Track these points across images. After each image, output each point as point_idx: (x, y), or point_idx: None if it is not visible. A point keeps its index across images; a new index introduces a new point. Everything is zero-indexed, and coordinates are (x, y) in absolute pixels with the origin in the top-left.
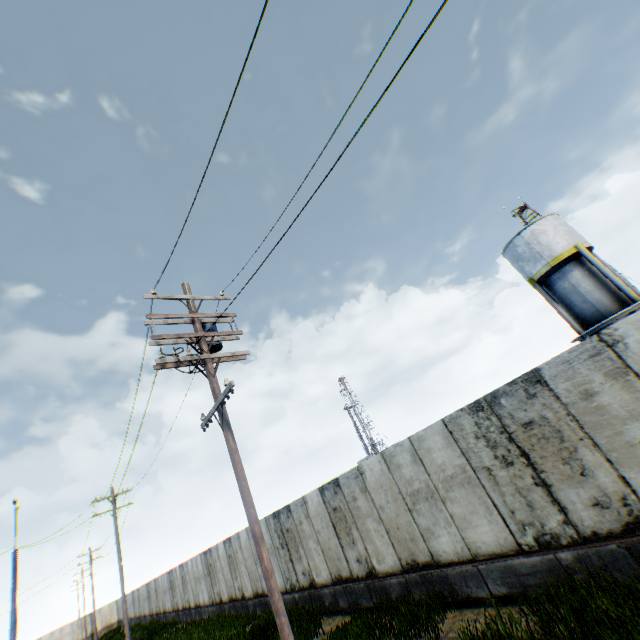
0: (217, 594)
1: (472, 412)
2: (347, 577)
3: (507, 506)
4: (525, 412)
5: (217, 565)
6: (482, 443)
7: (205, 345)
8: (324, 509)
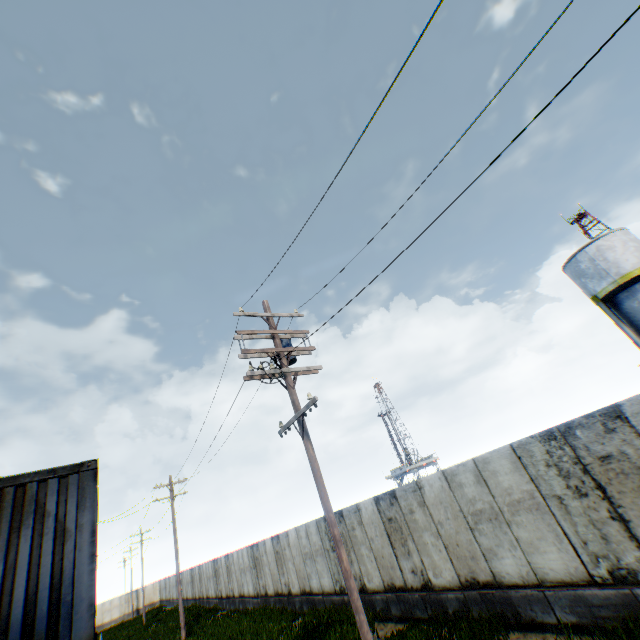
0: (262, 587)
1: (543, 440)
2: (400, 586)
3: (578, 536)
4: (602, 446)
5: (264, 559)
6: (553, 471)
7: (285, 359)
8: (378, 518)
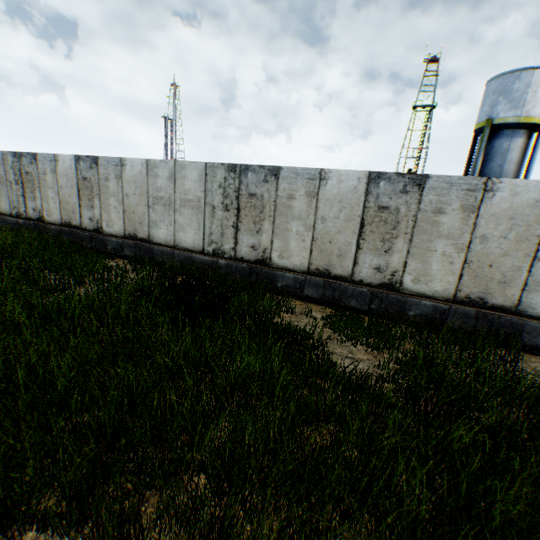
0: (34, 211)
1: None
2: (340, 276)
3: None
4: None
5: (47, 180)
6: None
7: None
8: (359, 201)
